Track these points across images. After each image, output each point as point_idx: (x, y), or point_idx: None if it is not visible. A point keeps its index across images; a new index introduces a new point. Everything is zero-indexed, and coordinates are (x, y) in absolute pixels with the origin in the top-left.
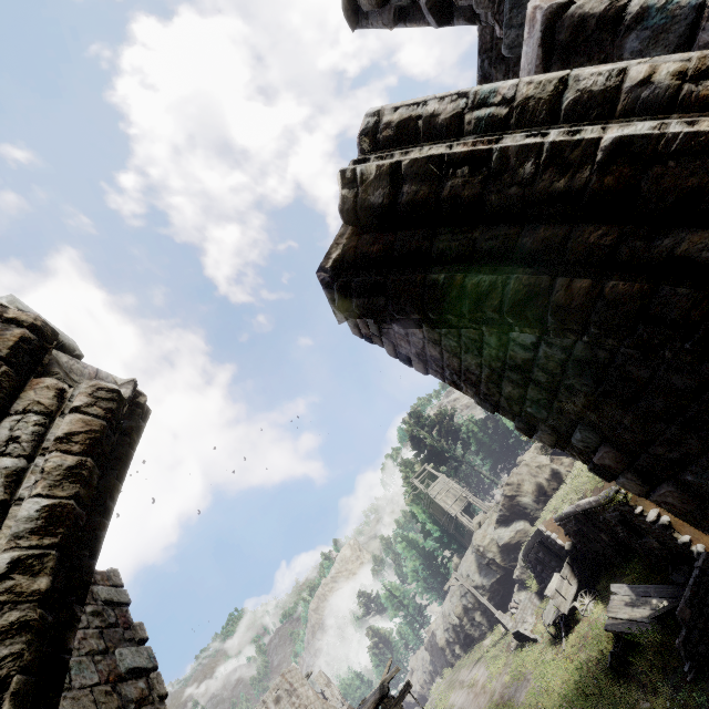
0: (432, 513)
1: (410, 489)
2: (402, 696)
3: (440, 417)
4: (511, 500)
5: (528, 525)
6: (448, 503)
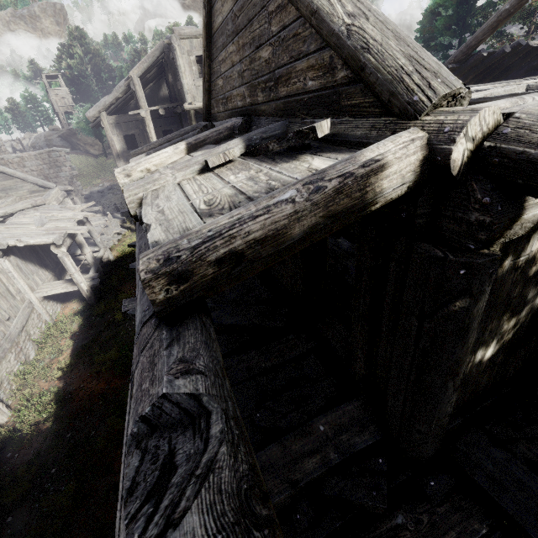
0: (49, 99)
1: (57, 68)
2: None
3: (94, 53)
4: (67, 136)
5: (70, 148)
6: (58, 104)
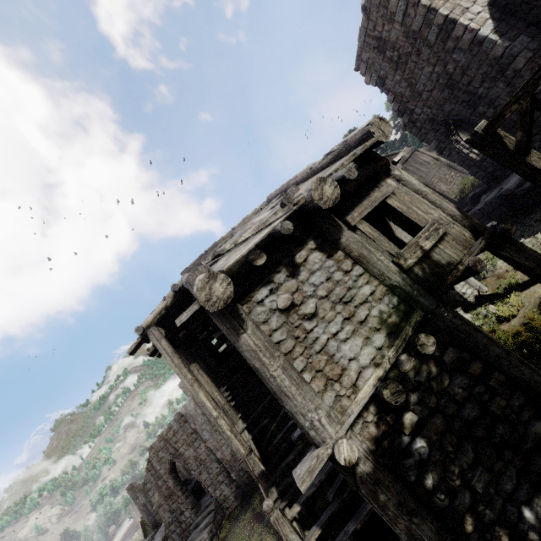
0: None
1: None
2: None
3: None
4: None
5: None
6: None
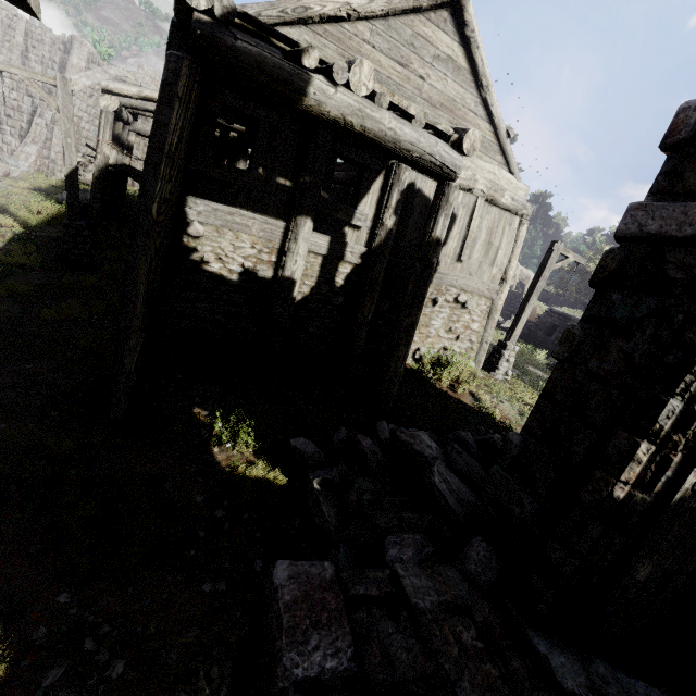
0: None
1: None
2: (579, 260)
3: None
4: None
5: None
6: None
